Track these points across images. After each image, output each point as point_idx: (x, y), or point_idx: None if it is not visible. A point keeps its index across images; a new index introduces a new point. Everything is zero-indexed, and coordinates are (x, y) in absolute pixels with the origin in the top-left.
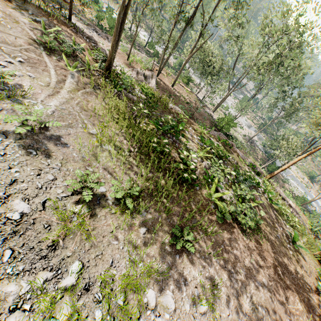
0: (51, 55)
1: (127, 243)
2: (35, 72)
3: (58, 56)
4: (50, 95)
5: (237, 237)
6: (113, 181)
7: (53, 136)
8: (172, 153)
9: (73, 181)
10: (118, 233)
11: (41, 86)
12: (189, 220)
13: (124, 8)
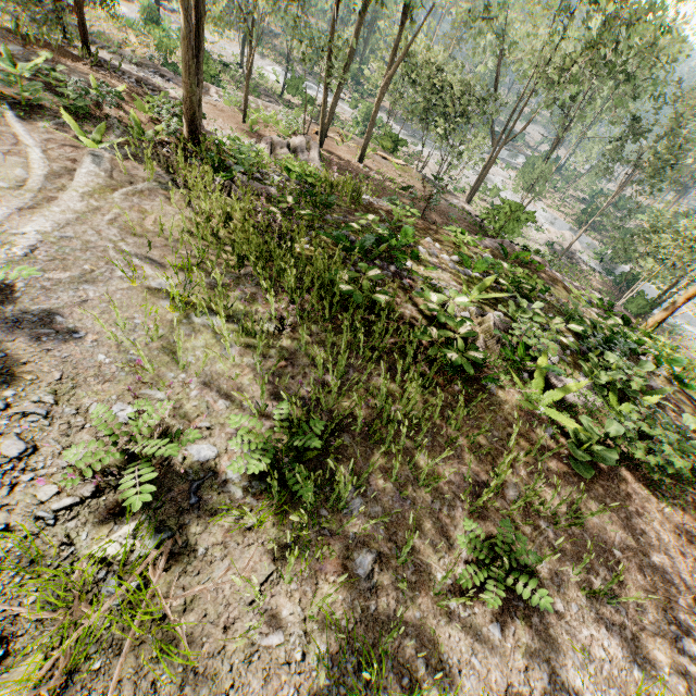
0: (34, 120)
1: (317, 628)
2: None
3: (55, 121)
4: (25, 207)
5: (646, 512)
6: (234, 419)
7: (30, 314)
8: (397, 305)
9: (93, 446)
10: (277, 599)
11: None
12: (498, 492)
13: None
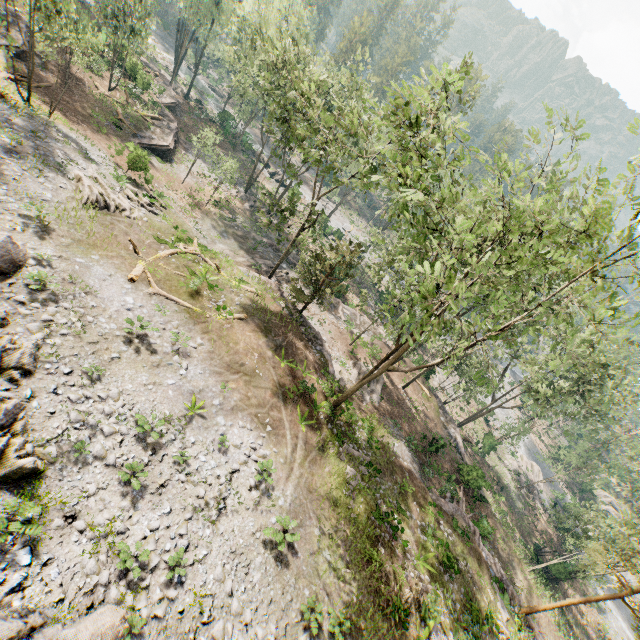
0: (287, 405)
1: None
2: (278, 444)
3: (292, 403)
4: (287, 477)
5: None
6: (330, 608)
7: (291, 542)
8: (386, 561)
9: (305, 606)
10: None
11: (281, 464)
12: None
13: (370, 371)
